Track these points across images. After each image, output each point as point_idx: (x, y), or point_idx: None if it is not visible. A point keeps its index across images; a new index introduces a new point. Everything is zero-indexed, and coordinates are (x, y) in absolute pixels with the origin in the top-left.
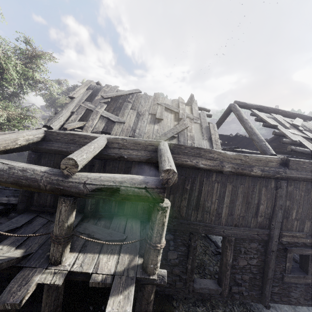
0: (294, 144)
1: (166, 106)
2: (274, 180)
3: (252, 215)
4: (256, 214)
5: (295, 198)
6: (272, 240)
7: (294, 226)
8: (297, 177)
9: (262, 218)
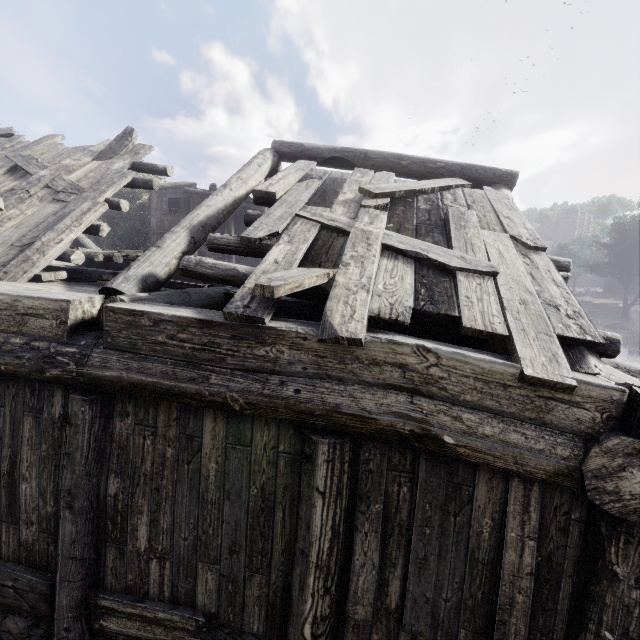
0: (258, 254)
1: (23, 160)
2: (62, 390)
3: (1, 515)
4: (11, 512)
5: (142, 467)
6: (55, 622)
7: (152, 581)
8: (126, 383)
9: (33, 531)
